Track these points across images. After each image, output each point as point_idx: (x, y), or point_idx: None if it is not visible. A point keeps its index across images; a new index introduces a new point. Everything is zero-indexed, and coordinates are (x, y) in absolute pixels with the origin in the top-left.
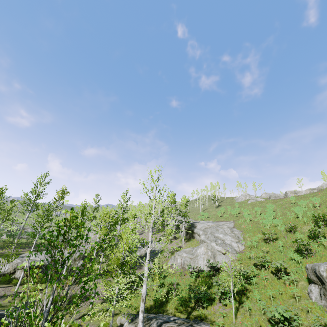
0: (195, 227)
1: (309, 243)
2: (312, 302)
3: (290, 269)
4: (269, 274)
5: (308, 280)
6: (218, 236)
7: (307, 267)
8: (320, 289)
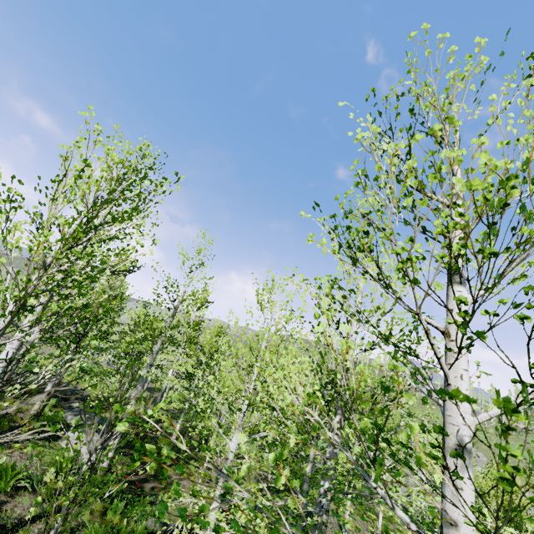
0: None
1: None
2: None
3: None
4: None
5: None
6: None
7: None
8: None
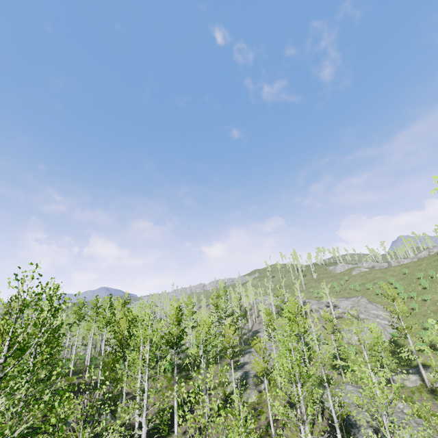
0: (338, 308)
1: None
2: None
3: None
4: (436, 332)
5: None
6: (373, 312)
7: None
8: None
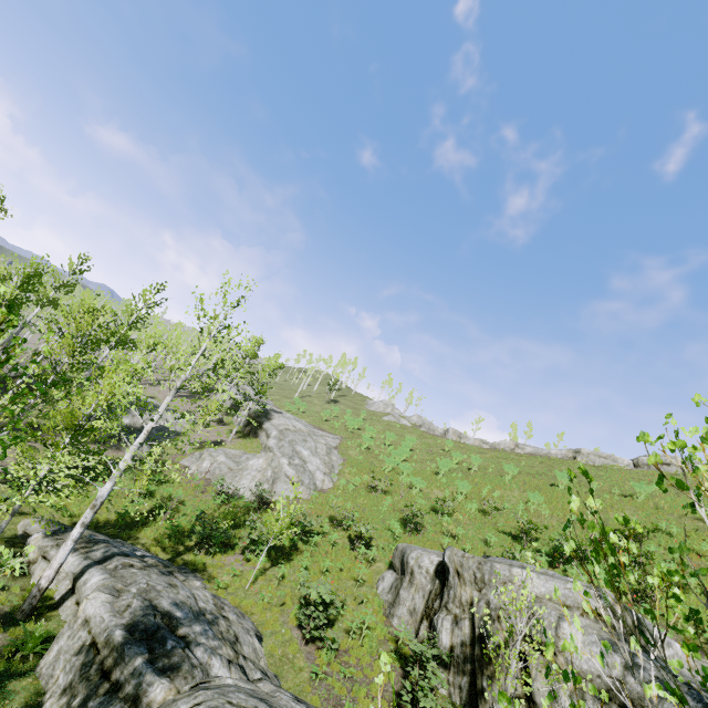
0: (269, 420)
1: (427, 517)
2: (376, 593)
3: (379, 541)
4: (343, 538)
5: (391, 564)
6: (300, 451)
7: (399, 546)
8: (395, 579)
